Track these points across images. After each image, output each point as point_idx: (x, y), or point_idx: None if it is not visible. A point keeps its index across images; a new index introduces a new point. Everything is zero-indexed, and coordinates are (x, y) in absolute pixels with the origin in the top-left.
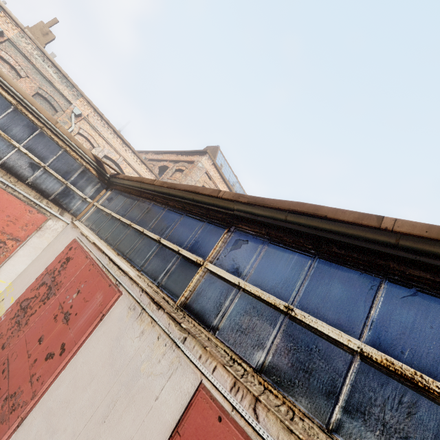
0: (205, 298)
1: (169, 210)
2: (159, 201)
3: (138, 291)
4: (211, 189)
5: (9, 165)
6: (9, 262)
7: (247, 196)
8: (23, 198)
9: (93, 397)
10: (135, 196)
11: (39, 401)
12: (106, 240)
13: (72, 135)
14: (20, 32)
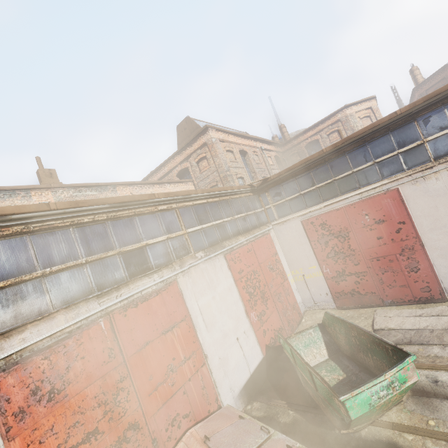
0: (444, 146)
1: (352, 151)
2: (335, 156)
3: (406, 178)
4: (386, 117)
5: (243, 229)
6: (283, 265)
7: (419, 100)
8: (260, 235)
9: (446, 206)
10: (303, 173)
11: (420, 236)
12: (327, 200)
13: (238, 186)
14: (51, 191)
